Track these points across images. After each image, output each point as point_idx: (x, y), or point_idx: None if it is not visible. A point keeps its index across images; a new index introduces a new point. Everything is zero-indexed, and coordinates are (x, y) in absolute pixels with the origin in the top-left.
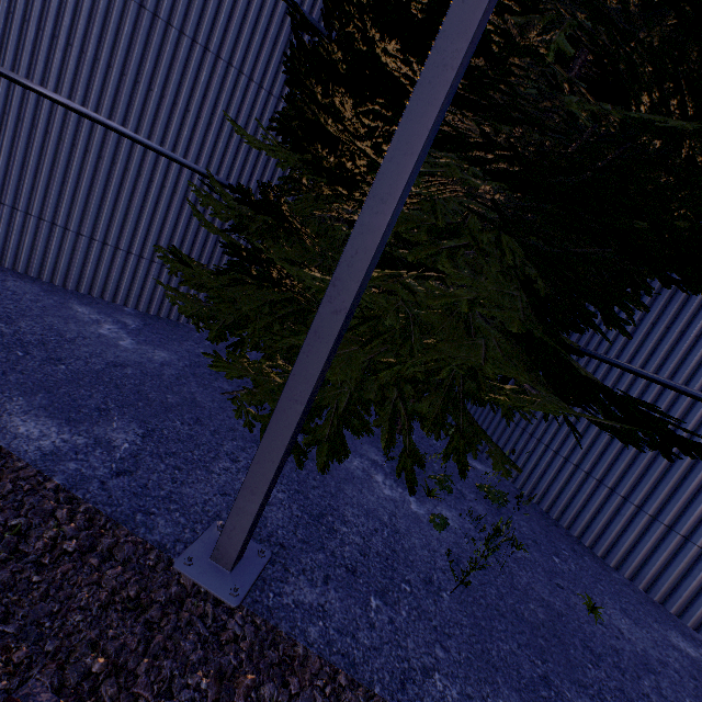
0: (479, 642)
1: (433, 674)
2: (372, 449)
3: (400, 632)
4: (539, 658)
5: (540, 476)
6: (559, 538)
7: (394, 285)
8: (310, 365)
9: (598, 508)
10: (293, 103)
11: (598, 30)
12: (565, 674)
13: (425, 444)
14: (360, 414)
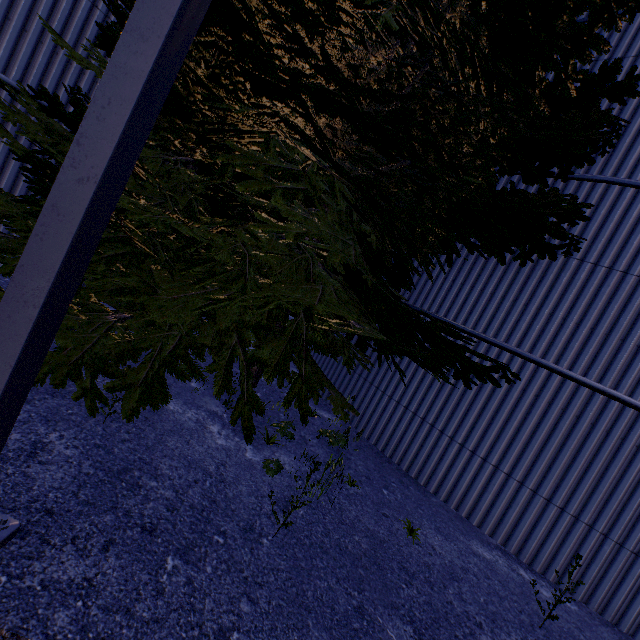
0: (295, 585)
1: (231, 634)
2: (214, 401)
3: (199, 592)
4: (356, 589)
5: (377, 420)
6: (391, 472)
7: (237, 230)
8: (47, 253)
9: (422, 442)
10: (110, 2)
11: (417, 13)
12: (380, 599)
13: (275, 397)
14: (190, 358)
